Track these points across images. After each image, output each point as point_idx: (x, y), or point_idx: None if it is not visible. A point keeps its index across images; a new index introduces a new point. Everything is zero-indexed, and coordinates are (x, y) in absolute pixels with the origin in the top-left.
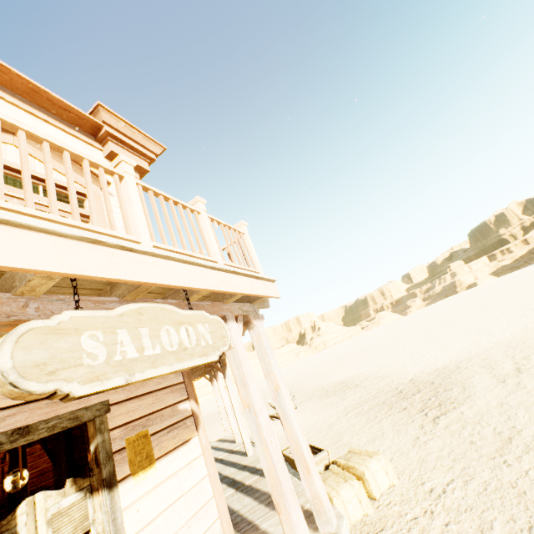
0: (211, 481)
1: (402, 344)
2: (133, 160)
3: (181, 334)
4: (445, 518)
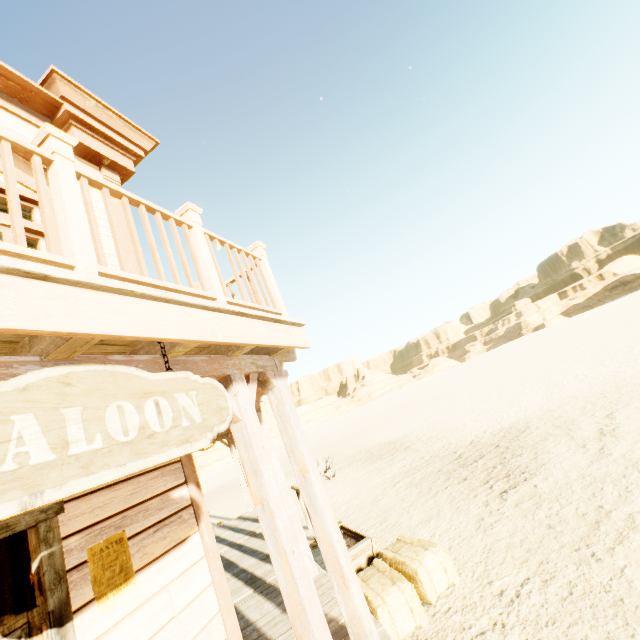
0: (216, 592)
1: (460, 396)
2: (110, 156)
3: (146, 411)
4: (520, 634)
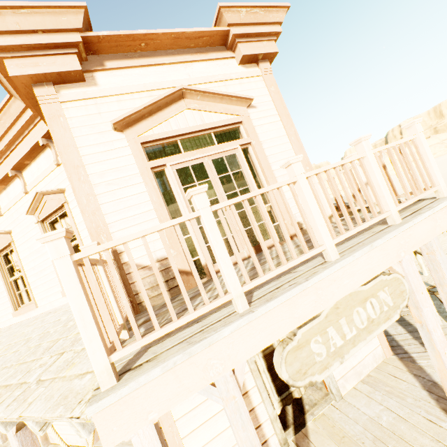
0: None
1: None
2: (262, 50)
3: (367, 309)
4: None
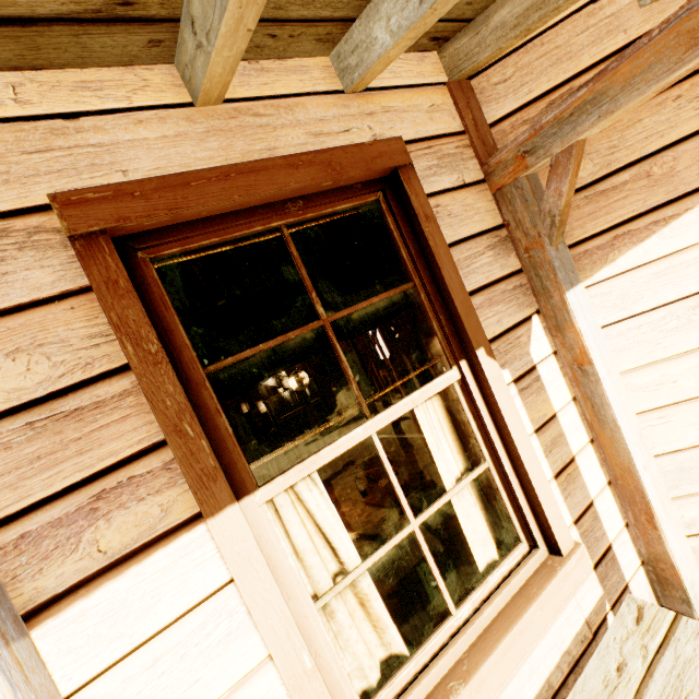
0: None
1: None
2: None
3: None
4: None
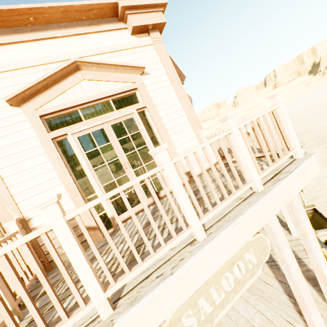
0: None
1: None
2: (151, 21)
3: (234, 272)
4: None
